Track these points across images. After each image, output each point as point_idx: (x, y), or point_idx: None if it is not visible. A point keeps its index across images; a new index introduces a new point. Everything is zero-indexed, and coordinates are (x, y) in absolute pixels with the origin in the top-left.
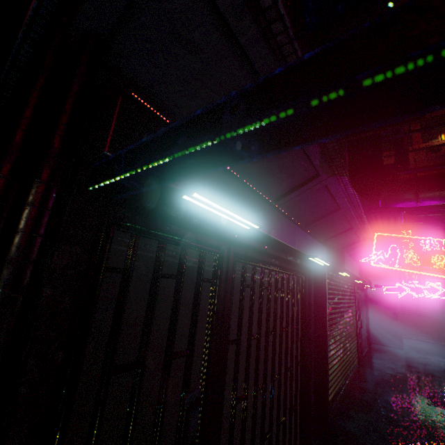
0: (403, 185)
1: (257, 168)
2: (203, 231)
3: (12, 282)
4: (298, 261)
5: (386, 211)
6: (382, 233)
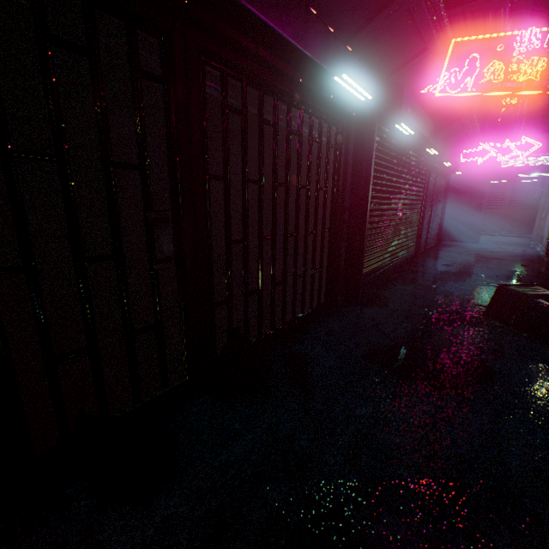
0: None
1: None
2: None
3: None
4: (325, 93)
5: None
6: (462, 39)
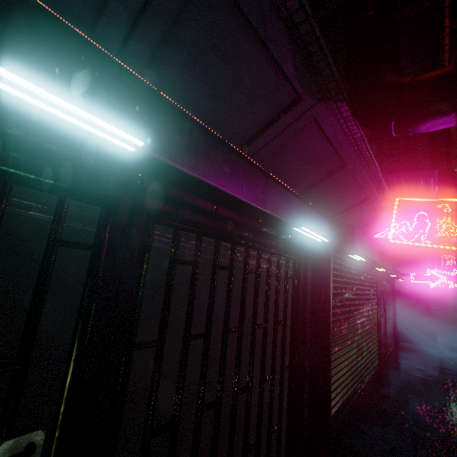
0: (432, 86)
1: (192, 80)
2: (53, 157)
3: None
4: (283, 235)
5: (413, 170)
6: (405, 199)
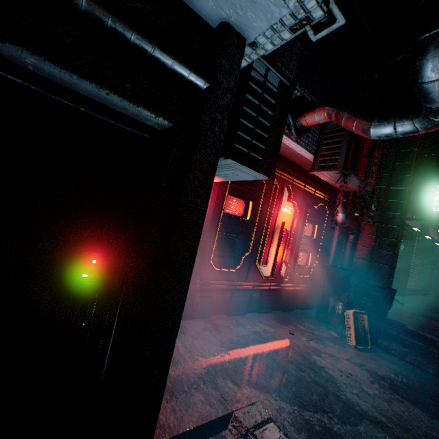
0: None
1: None
2: None
3: None
4: (405, 228)
5: None
6: None
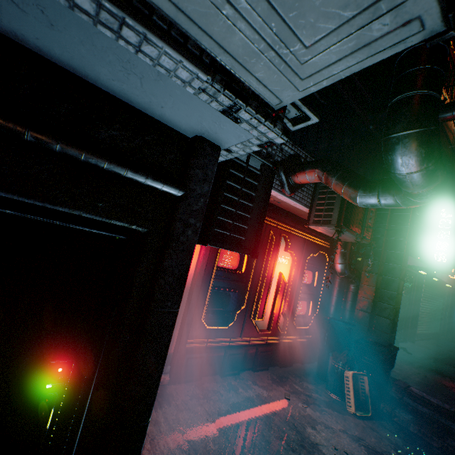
0: None
1: None
2: None
3: None
4: (411, 270)
5: None
6: None
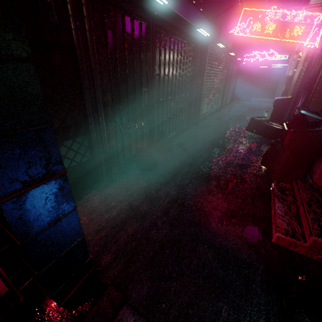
0: None
1: None
2: (139, 7)
3: (90, 27)
4: (191, 33)
5: None
6: (247, 9)
